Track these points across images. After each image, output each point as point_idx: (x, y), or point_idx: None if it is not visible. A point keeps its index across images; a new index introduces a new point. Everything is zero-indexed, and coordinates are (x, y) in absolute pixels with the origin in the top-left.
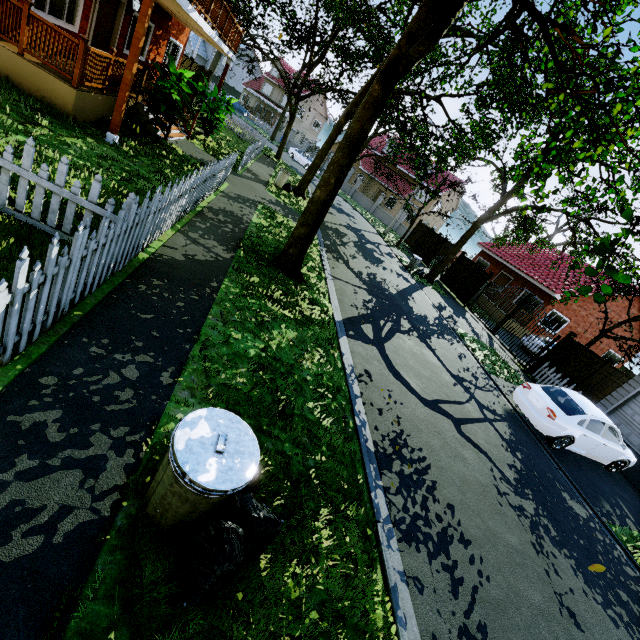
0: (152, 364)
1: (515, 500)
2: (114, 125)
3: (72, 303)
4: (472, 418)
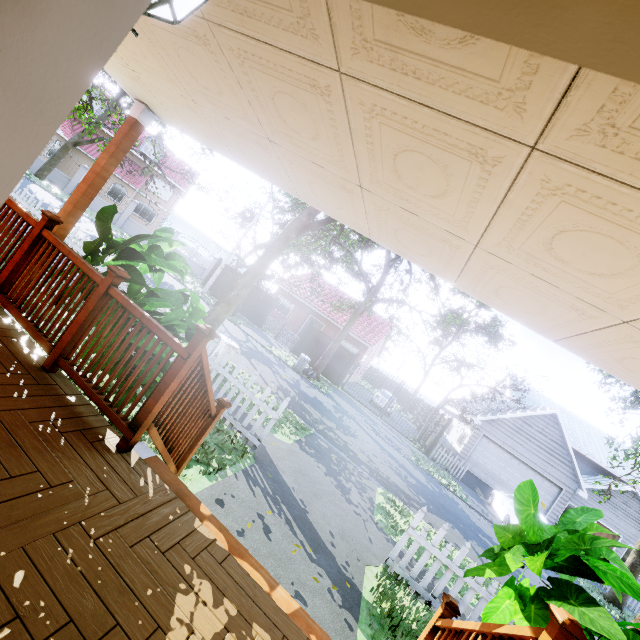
0: None
1: None
2: None
3: None
4: None
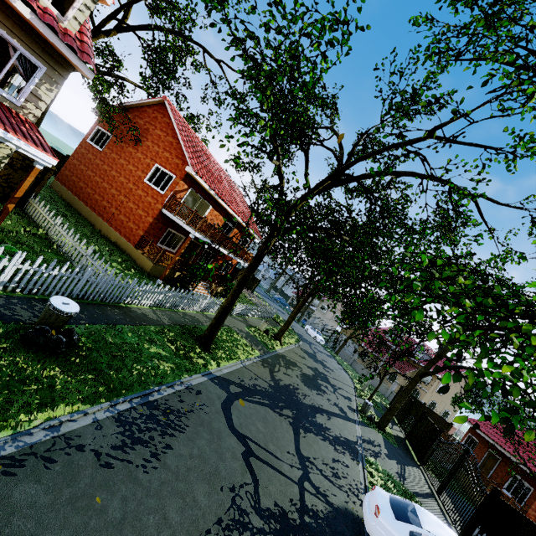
0: (83, 318)
1: (245, 505)
2: (162, 277)
3: (78, 297)
4: (277, 468)
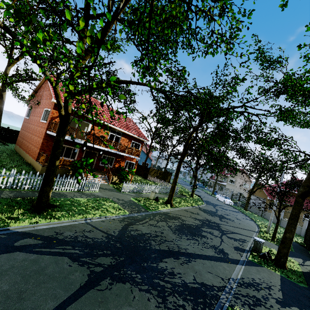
0: None
1: None
2: None
3: None
4: None
